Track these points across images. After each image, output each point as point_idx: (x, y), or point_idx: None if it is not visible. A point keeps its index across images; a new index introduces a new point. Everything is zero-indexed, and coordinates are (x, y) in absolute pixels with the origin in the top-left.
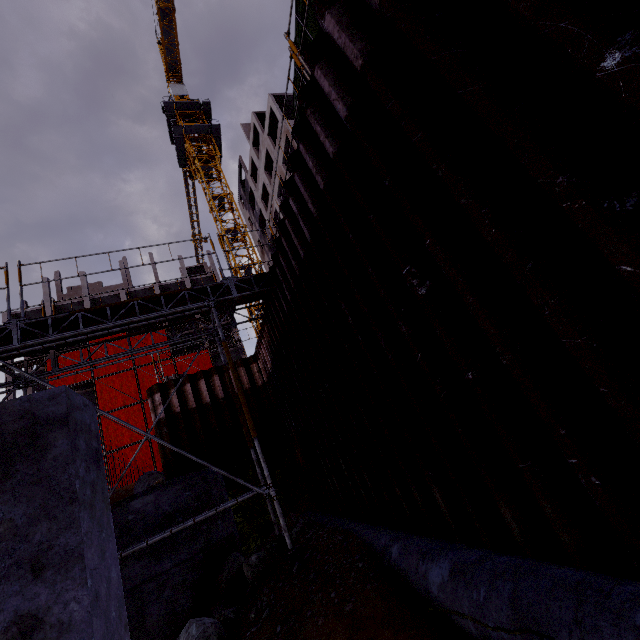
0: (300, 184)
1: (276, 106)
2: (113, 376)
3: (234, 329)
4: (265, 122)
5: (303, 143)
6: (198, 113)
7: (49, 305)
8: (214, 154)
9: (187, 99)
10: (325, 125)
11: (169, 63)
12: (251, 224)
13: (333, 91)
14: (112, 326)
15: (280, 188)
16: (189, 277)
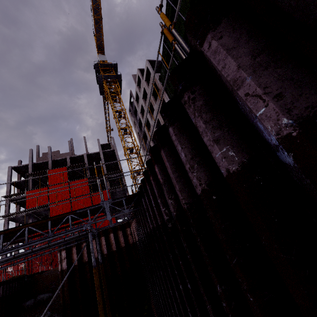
0: (167, 163)
1: (150, 66)
2: (59, 202)
3: (123, 178)
4: (144, 74)
5: (173, 127)
6: (111, 69)
7: (31, 163)
8: (117, 89)
9: (106, 62)
10: (213, 121)
11: (98, 45)
12: (135, 124)
13: (249, 78)
14: (0, 255)
15: (150, 108)
16: (103, 149)
